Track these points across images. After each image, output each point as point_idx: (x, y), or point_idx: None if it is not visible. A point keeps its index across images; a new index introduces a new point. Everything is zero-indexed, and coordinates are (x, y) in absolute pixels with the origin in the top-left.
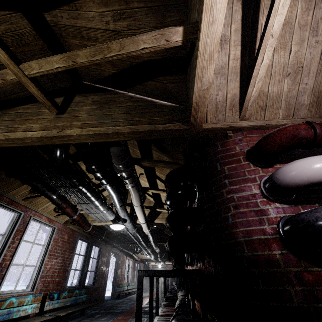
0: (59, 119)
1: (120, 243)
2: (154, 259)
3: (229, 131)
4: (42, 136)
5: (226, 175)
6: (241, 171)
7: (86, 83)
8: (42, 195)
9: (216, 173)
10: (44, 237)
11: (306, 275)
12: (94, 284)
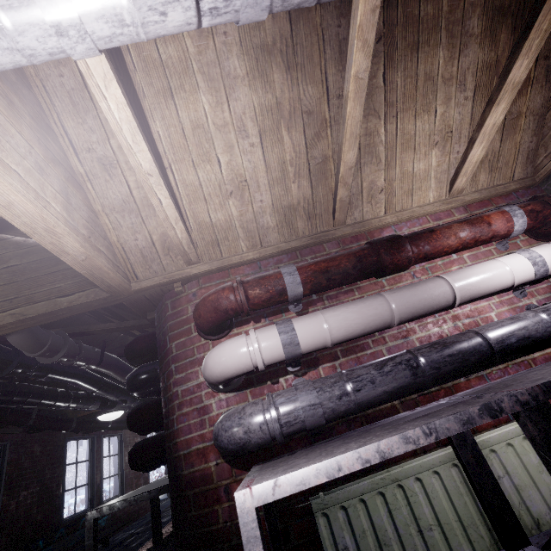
0: None
1: None
2: None
3: (177, 283)
4: None
5: (173, 358)
6: (190, 348)
7: None
8: None
9: (166, 352)
10: None
11: (235, 486)
12: (122, 492)
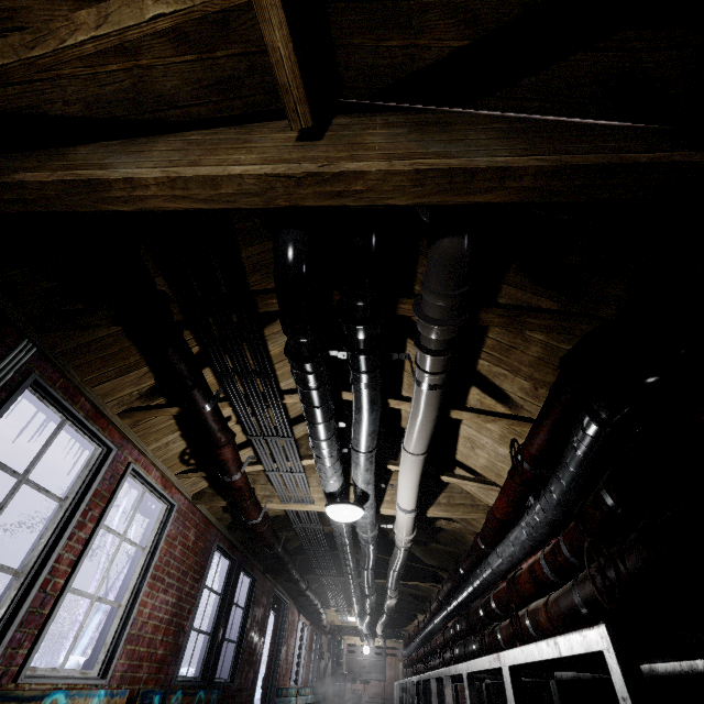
0: (310, 147)
1: (302, 572)
2: (367, 627)
3: None
4: (276, 173)
5: None
6: None
7: (352, 101)
8: (169, 405)
9: None
10: (107, 544)
11: None
12: (232, 678)
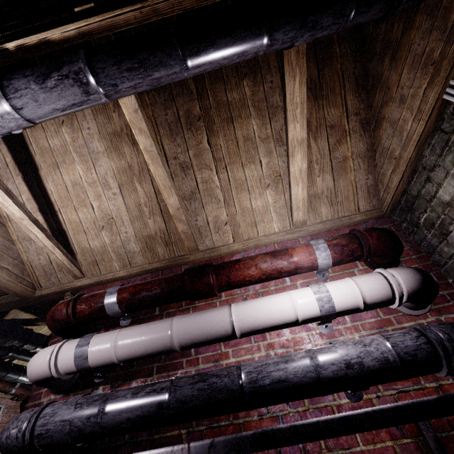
0: None
1: None
2: None
3: (68, 292)
4: None
5: None
6: None
7: None
8: None
9: None
10: None
11: None
12: None
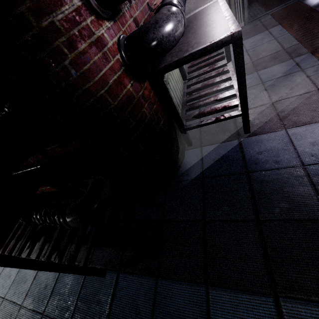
0: None
1: None
2: None
3: None
4: None
5: None
6: None
7: None
8: None
9: None
10: None
11: (146, 92)
12: None
